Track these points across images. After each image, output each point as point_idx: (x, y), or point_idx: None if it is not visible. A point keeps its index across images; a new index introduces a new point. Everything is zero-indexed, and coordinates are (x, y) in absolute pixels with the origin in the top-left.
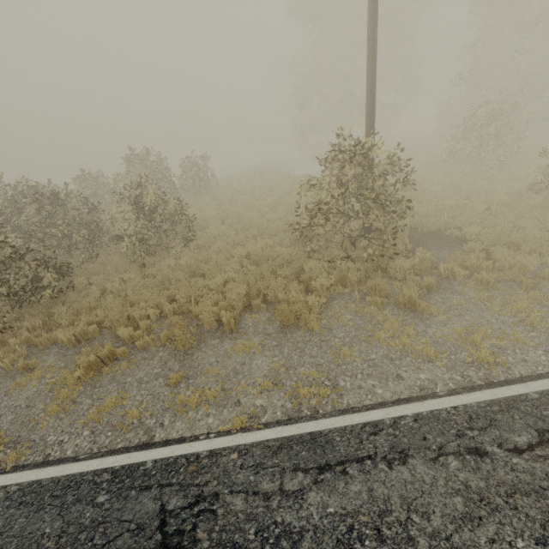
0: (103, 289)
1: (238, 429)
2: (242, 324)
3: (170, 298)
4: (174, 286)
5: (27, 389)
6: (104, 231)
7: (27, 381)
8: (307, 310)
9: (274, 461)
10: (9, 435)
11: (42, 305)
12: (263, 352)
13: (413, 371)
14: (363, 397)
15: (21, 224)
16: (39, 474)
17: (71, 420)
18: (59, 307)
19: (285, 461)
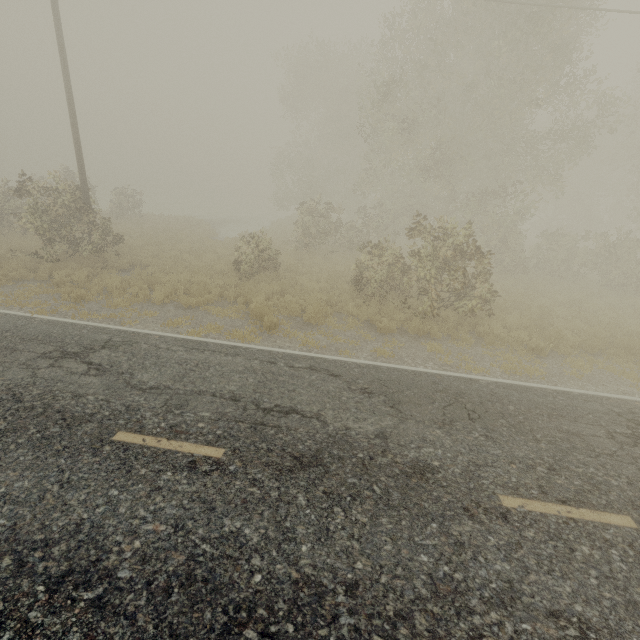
0: None
1: None
2: None
3: None
4: None
5: None
6: None
7: None
8: None
9: None
10: None
11: None
12: None
13: None
14: None
15: None
16: None
17: None
18: None
19: None
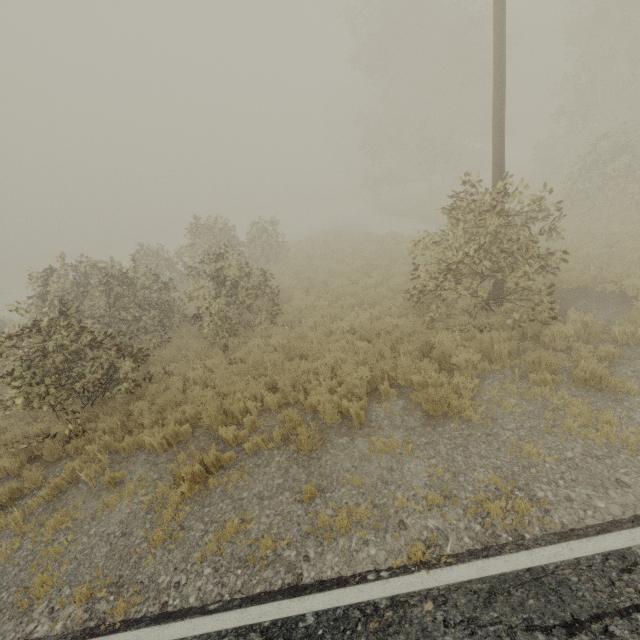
0: (183, 379)
1: (418, 564)
2: (371, 416)
3: (267, 386)
4: (270, 371)
5: (118, 509)
6: (175, 310)
7: (116, 499)
8: (453, 394)
9: (492, 614)
10: (108, 574)
11: (118, 402)
12: (413, 453)
13: (638, 474)
14: (580, 514)
15: (87, 308)
16: (162, 634)
17: (183, 553)
18: (138, 403)
19: (507, 614)
